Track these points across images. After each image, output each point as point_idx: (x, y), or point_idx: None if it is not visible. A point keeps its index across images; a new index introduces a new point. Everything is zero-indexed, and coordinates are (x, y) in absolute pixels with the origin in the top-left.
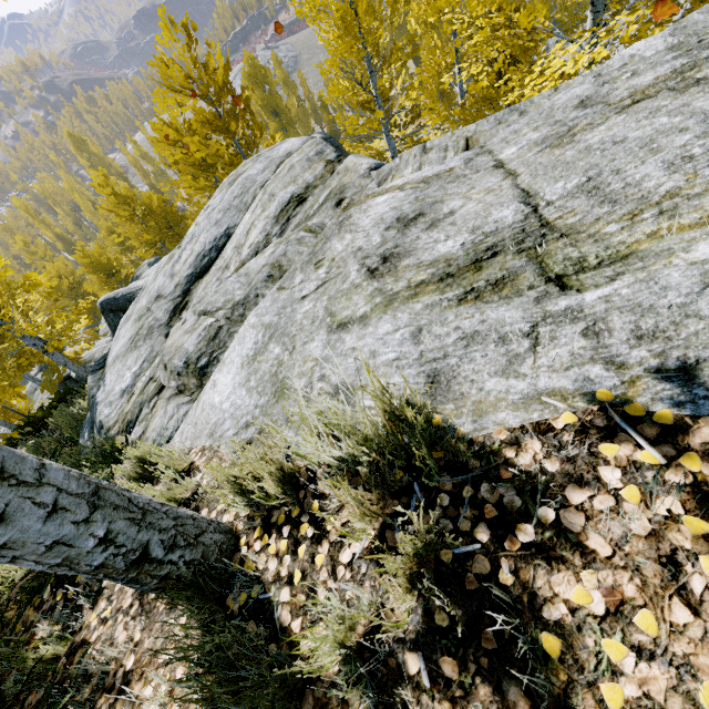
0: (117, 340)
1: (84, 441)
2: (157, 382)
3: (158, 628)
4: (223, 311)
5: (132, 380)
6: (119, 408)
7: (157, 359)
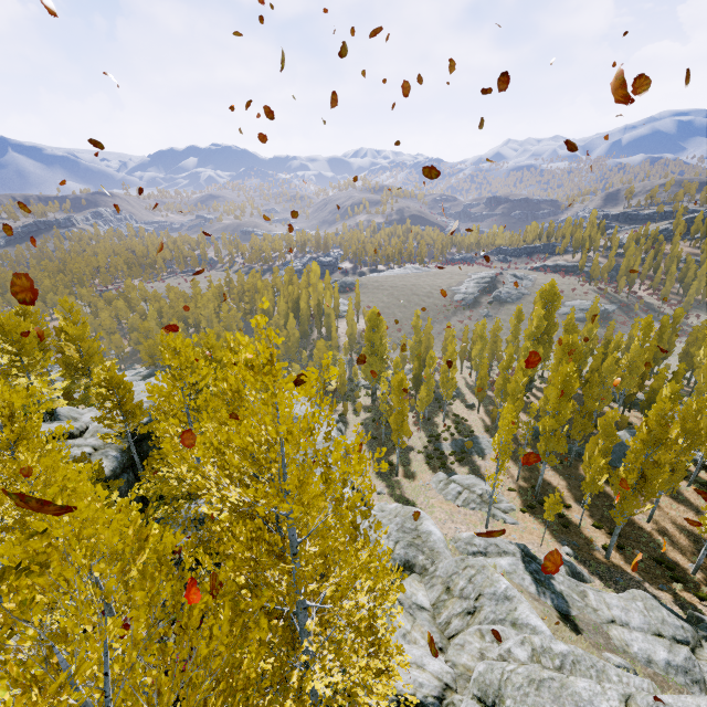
0: None
1: None
2: None
3: None
4: None
5: None
6: None
7: None
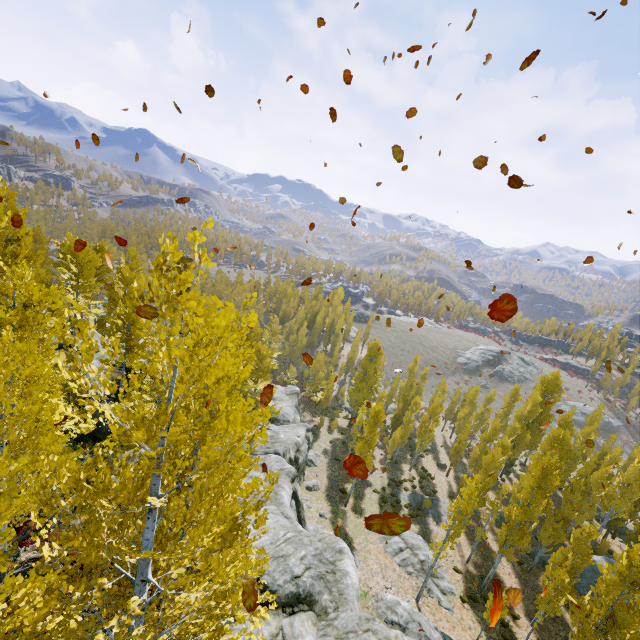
0: None
1: None
2: None
3: None
4: None
5: None
6: None
7: None
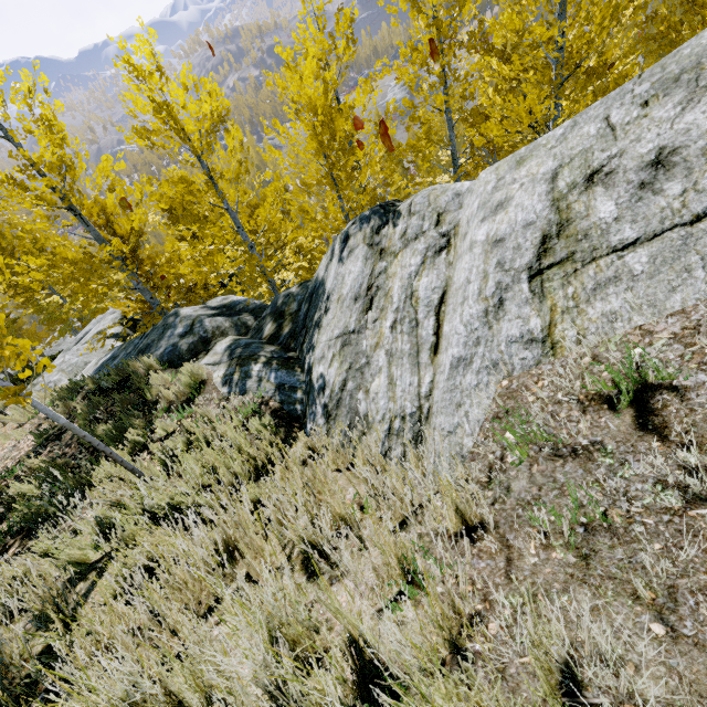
0: None
1: None
2: None
3: None
4: None
5: None
6: None
7: None
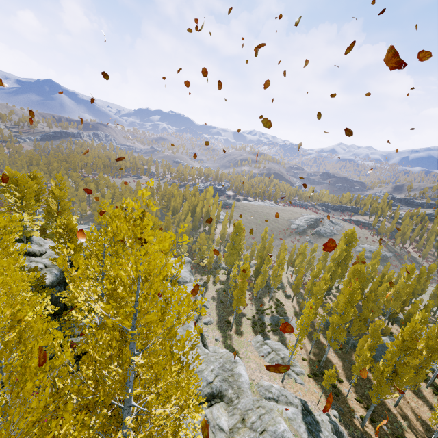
0: None
1: None
2: None
3: None
4: None
5: None
6: None
7: None
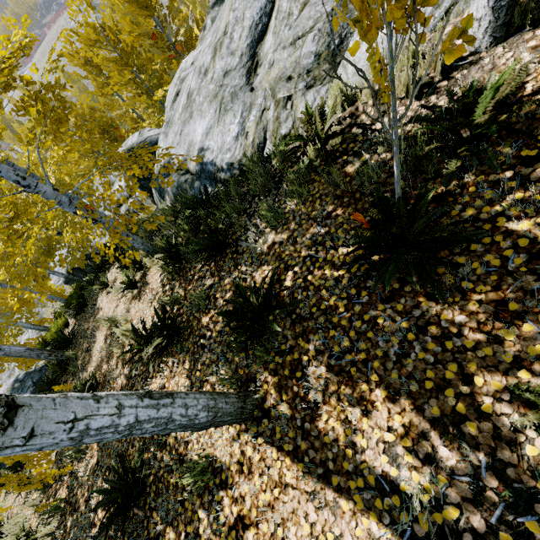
0: (184, 140)
1: (209, 192)
2: (278, 101)
3: (477, 71)
4: (320, 23)
5: (240, 127)
6: (239, 147)
7: (259, 99)
